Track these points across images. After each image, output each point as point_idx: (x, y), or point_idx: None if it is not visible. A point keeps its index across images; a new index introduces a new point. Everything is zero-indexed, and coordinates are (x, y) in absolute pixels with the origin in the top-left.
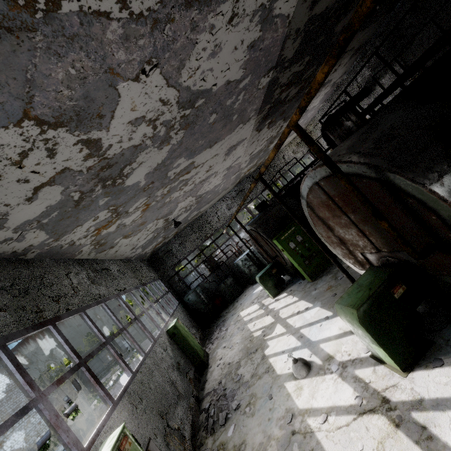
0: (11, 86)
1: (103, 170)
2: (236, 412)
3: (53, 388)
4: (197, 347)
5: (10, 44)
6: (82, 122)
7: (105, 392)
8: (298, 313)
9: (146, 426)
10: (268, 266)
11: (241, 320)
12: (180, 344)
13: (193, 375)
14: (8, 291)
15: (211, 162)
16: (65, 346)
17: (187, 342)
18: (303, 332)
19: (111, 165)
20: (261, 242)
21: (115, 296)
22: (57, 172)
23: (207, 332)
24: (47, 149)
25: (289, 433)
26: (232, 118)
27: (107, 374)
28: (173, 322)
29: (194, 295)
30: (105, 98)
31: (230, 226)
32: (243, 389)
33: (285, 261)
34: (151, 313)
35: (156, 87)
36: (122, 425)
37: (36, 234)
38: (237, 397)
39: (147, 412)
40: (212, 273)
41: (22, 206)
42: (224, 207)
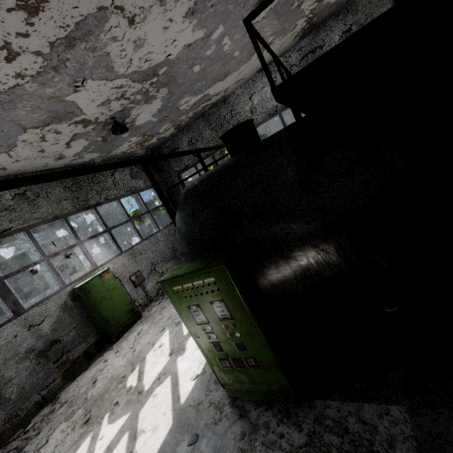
0: None
1: None
2: None
3: None
4: (118, 311)
5: None
6: None
7: None
8: None
9: None
10: None
11: None
12: (87, 308)
13: (82, 352)
14: None
15: None
16: None
17: (93, 310)
18: None
19: None
20: None
21: None
22: None
23: None
24: None
25: None
26: None
27: None
28: (92, 276)
29: None
30: None
31: (200, 157)
32: None
33: None
34: None
35: None
36: None
37: None
38: None
39: None
40: None
41: None
42: (267, 88)
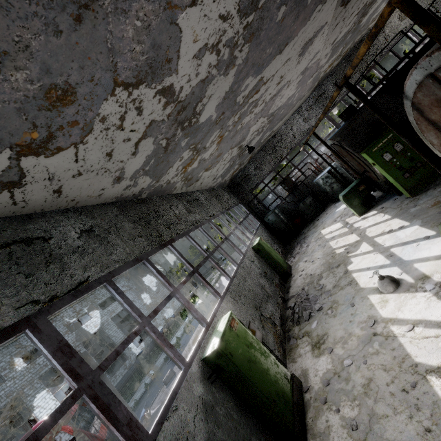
0: (100, 61)
1: (180, 113)
2: (318, 312)
3: (182, 286)
4: (280, 260)
5: (90, 20)
6: (156, 73)
7: (214, 290)
8: (389, 232)
9: (246, 314)
10: (354, 183)
11: (322, 238)
12: (265, 257)
13: (278, 282)
14: (139, 223)
15: (282, 71)
16: (181, 259)
17: (270, 256)
18: (393, 252)
19: (185, 107)
20: (345, 157)
21: (207, 221)
22: (146, 126)
23: (288, 247)
24: (136, 108)
25: (370, 334)
26: (307, 1)
27: (210, 275)
28: (257, 240)
29: (273, 216)
30: (169, 39)
31: (308, 143)
32: (325, 296)
33: (376, 176)
34: (236, 231)
35: (213, 2)
36: (230, 312)
37: (143, 179)
38: (319, 301)
39: (245, 305)
40: (290, 193)
41: (131, 160)
42: (300, 121)
